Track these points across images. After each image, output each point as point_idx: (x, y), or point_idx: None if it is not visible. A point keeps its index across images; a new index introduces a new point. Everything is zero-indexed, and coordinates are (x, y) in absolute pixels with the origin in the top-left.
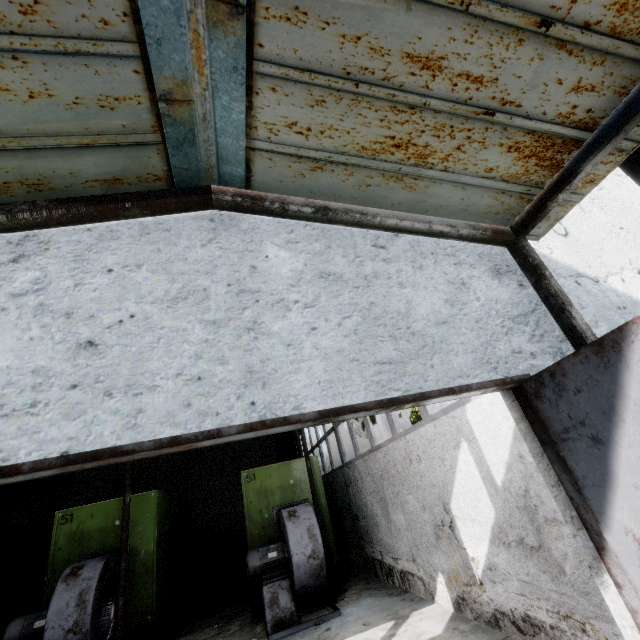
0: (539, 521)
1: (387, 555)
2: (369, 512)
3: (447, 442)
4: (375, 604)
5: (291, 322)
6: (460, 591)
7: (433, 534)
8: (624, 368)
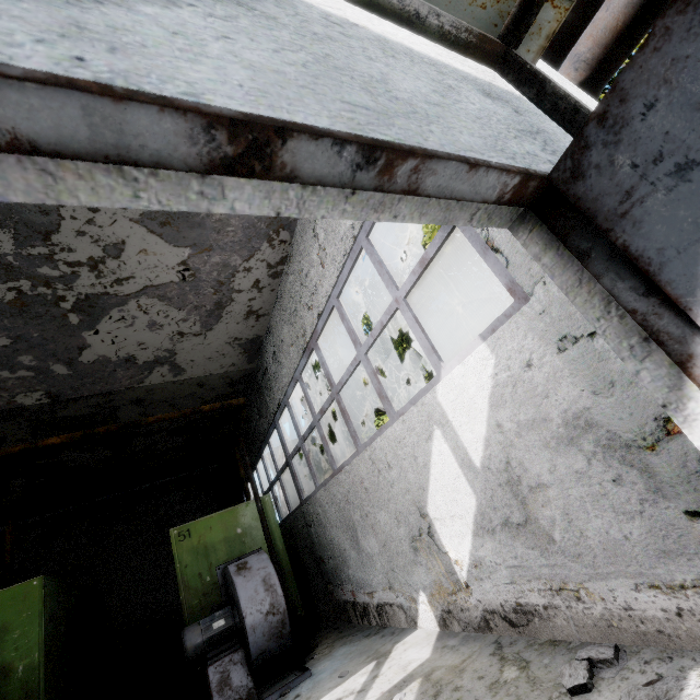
0: (523, 492)
1: (360, 592)
2: (336, 549)
3: (418, 436)
4: (351, 651)
5: (181, 16)
6: (445, 604)
7: (410, 548)
8: None
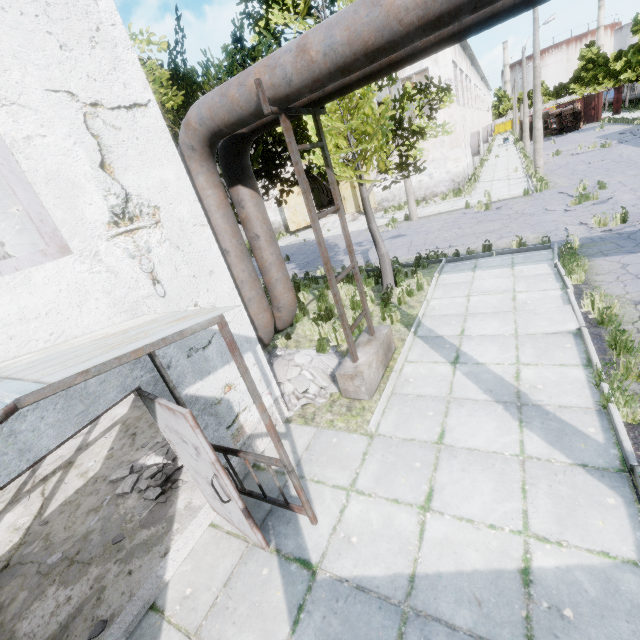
0: None
1: None
2: None
3: None
4: None
5: (30, 421)
6: None
7: None
8: (155, 405)
